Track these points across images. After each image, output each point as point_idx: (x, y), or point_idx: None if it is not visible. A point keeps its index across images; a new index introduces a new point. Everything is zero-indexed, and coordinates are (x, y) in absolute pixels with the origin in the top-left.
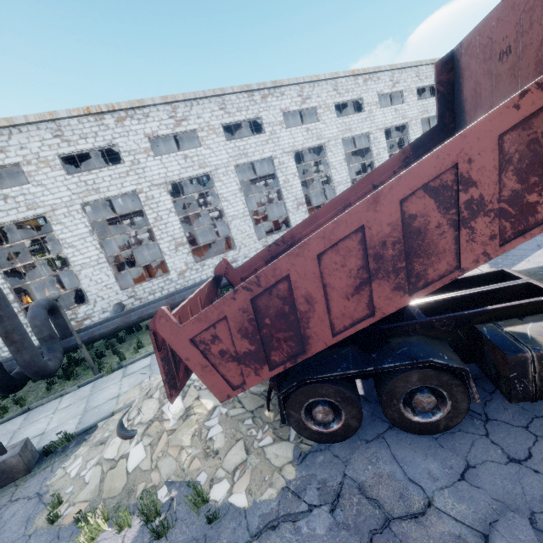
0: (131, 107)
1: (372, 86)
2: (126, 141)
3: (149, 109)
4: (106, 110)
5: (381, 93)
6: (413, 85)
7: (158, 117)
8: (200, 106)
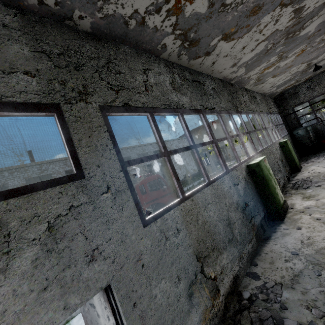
0: (18, 167)
1: (134, 152)
2: (13, 181)
3: (28, 167)
4: (5, 170)
5: (138, 154)
6: (152, 150)
7: (32, 170)
8: (54, 164)
